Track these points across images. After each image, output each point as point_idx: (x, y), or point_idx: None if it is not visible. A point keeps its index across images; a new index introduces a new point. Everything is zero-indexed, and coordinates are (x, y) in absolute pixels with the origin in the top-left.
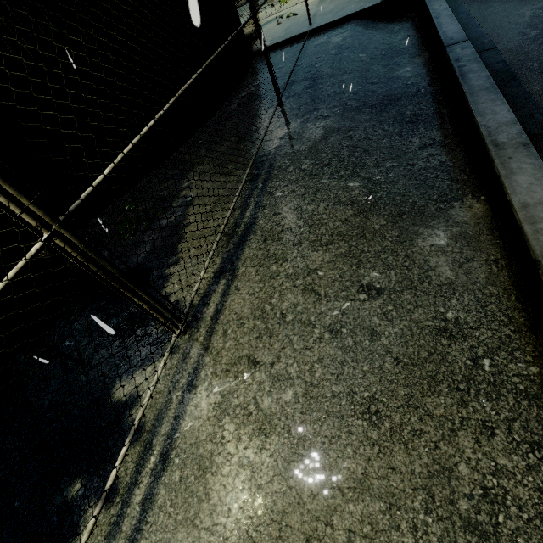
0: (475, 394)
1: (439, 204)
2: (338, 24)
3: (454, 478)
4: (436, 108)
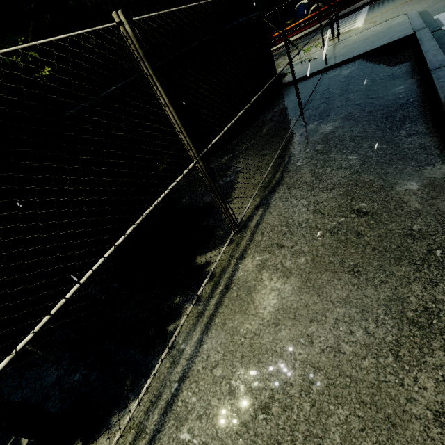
0: (427, 266)
1: (415, 168)
2: (348, 62)
3: (406, 302)
4: (421, 110)
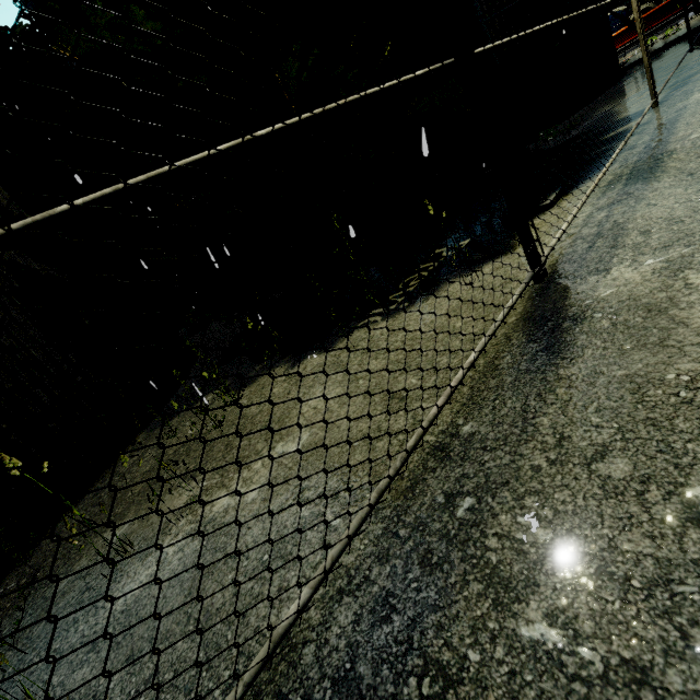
0: None
1: None
2: None
3: None
4: None
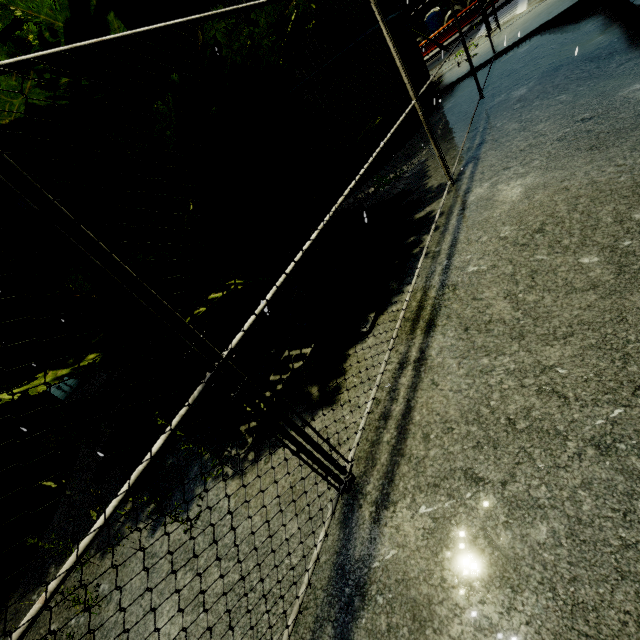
0: None
1: (634, 78)
2: (522, 41)
3: None
4: (630, 43)
